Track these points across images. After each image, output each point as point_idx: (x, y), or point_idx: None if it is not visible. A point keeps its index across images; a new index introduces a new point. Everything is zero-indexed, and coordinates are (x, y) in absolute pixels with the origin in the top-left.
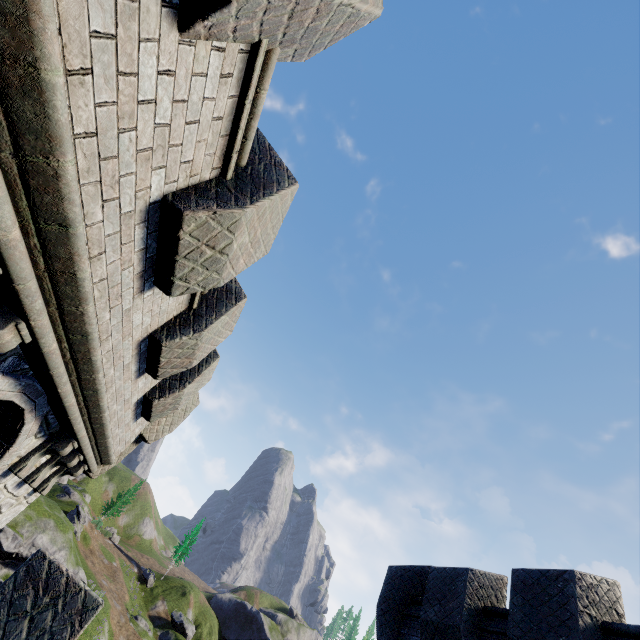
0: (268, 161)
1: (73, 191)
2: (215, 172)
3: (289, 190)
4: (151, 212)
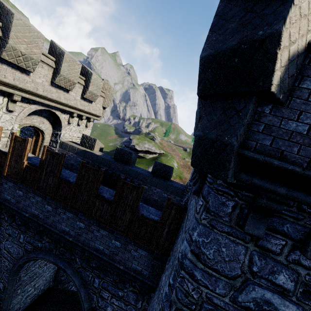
0: (5, 14)
1: None
2: None
3: (14, 21)
4: (0, 61)
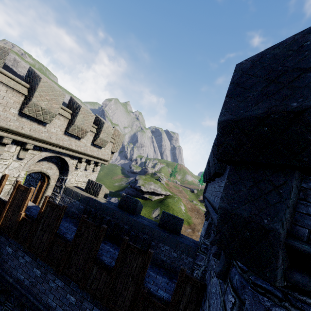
0: (34, 78)
1: (1, 125)
2: (23, 96)
3: (40, 83)
4: (21, 115)
